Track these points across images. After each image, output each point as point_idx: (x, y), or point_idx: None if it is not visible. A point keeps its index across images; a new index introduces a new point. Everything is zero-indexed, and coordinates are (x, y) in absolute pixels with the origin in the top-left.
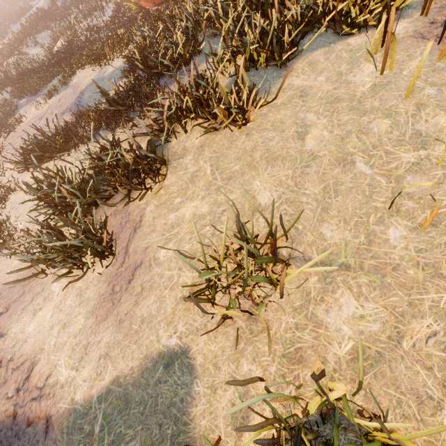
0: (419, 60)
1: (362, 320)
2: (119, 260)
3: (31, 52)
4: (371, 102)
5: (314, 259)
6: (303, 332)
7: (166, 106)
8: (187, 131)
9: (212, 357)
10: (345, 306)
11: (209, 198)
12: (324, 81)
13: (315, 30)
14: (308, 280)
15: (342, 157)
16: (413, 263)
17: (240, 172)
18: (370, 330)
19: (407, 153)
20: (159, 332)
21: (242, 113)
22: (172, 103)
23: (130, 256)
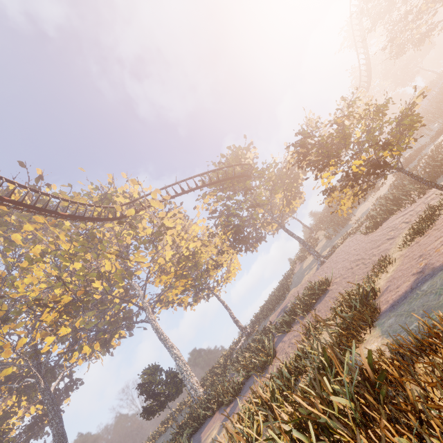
0: None
1: None
2: None
3: None
4: None
5: None
6: None
7: None
8: None
9: None
10: None
11: None
12: None
13: None
14: None
15: None
16: None
17: None
18: None
19: None
20: None
21: None
22: None
23: None
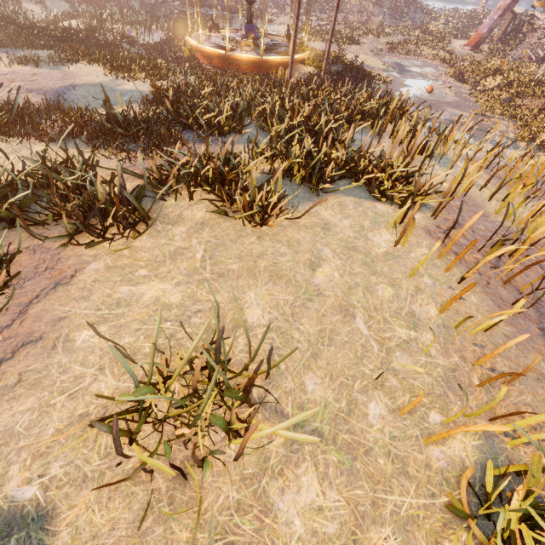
0: (424, 251)
1: (319, 515)
2: (1, 321)
3: (26, 5)
4: (382, 266)
5: (296, 417)
6: (244, 517)
7: (182, 161)
8: (193, 199)
9: (89, 535)
10: (305, 488)
11: (186, 287)
12: (348, 226)
13: (353, 179)
14: (272, 440)
15: (345, 305)
16: (385, 450)
17: (237, 273)
18: (325, 531)
19: (401, 328)
20: (10, 467)
21: (263, 213)
22: (190, 162)
23: (26, 320)
